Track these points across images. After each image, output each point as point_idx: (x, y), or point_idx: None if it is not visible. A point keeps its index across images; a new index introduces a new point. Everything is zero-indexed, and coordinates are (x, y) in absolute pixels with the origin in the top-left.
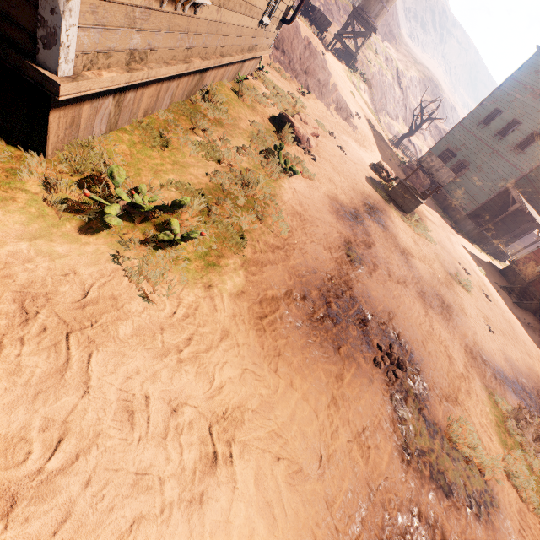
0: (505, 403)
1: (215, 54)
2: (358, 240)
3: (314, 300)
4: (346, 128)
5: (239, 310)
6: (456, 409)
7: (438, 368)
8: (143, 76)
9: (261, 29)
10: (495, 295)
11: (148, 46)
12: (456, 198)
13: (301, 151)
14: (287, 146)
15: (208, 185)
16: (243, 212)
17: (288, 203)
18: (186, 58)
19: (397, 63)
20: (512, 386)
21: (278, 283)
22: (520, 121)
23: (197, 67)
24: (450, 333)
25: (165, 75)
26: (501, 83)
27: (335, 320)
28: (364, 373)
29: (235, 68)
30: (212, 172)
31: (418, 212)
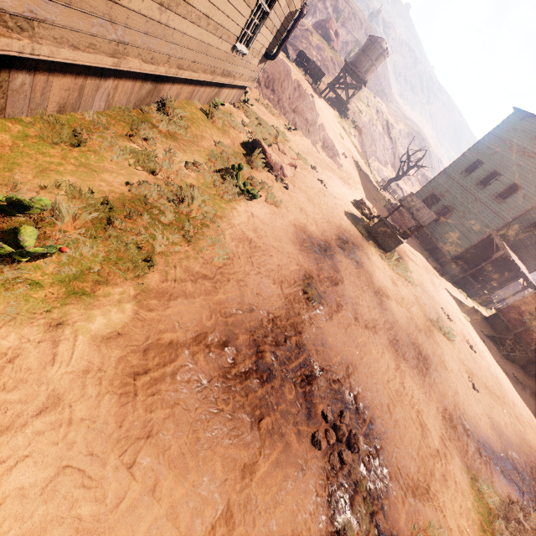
0: (492, 492)
1: (169, 64)
2: (322, 276)
3: (239, 348)
4: (331, 165)
5: (100, 362)
6: (426, 508)
7: (406, 443)
8: (21, 48)
9: (238, 57)
10: (481, 345)
11: (32, 14)
12: (441, 241)
13: (273, 178)
14: (256, 171)
15: (125, 195)
16: (164, 230)
17: (238, 227)
18: (116, 53)
19: (387, 116)
20: (501, 465)
21: (187, 322)
22: (500, 172)
23: (136, 68)
24: (426, 393)
25: (74, 61)
26: (482, 138)
27: (264, 376)
28: (294, 458)
29: (210, 92)
30: (137, 182)
31: (401, 251)
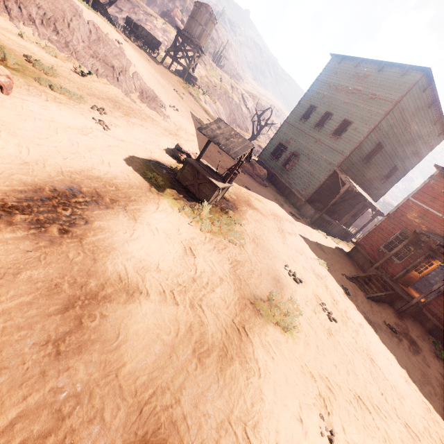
0: None
1: None
2: None
3: None
4: (154, 117)
5: None
6: None
7: None
8: None
9: None
10: (344, 299)
11: None
12: (294, 186)
13: None
14: None
15: None
16: None
17: None
18: None
19: (242, 91)
20: None
21: None
22: (331, 112)
23: None
24: None
25: None
26: (311, 85)
27: None
28: None
29: None
30: None
31: (239, 201)
